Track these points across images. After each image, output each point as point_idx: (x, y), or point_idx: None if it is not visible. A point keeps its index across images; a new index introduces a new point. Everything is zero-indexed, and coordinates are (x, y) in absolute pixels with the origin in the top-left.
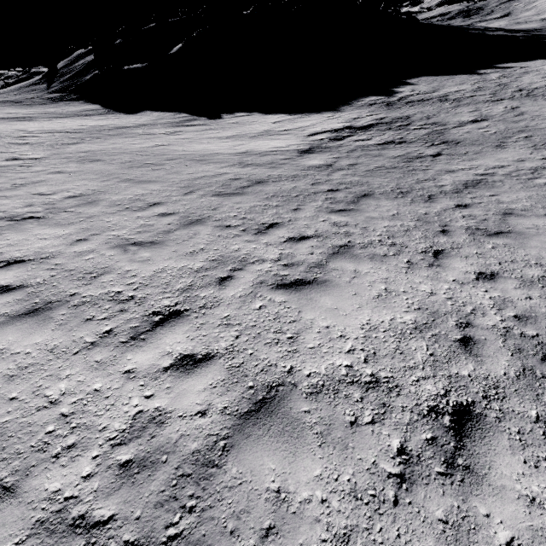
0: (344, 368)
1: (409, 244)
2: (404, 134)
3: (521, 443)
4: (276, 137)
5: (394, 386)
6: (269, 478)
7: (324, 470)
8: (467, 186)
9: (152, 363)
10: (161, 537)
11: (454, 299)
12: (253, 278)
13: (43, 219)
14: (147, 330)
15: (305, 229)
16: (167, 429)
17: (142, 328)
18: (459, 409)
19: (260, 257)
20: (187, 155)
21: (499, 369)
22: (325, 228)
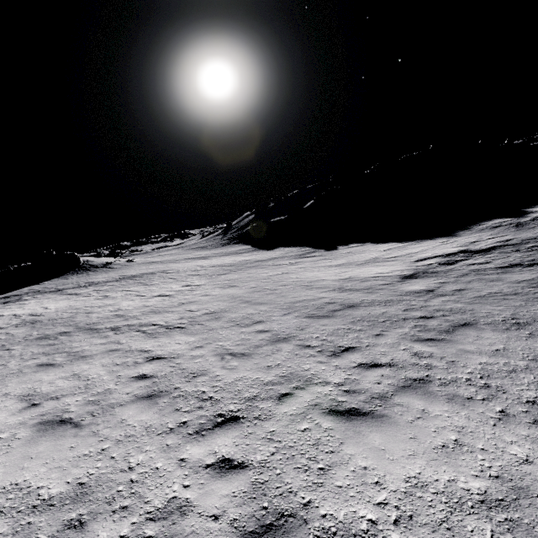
0: (366, 521)
1: (509, 388)
2: (537, 255)
3: None
4: (382, 264)
5: None
6: None
7: None
8: None
9: (200, 457)
10: None
11: None
12: (310, 399)
13: (184, 329)
14: (208, 428)
15: (381, 356)
16: (186, 520)
17: (206, 425)
18: None
19: (325, 379)
20: (297, 282)
21: None
22: (403, 357)
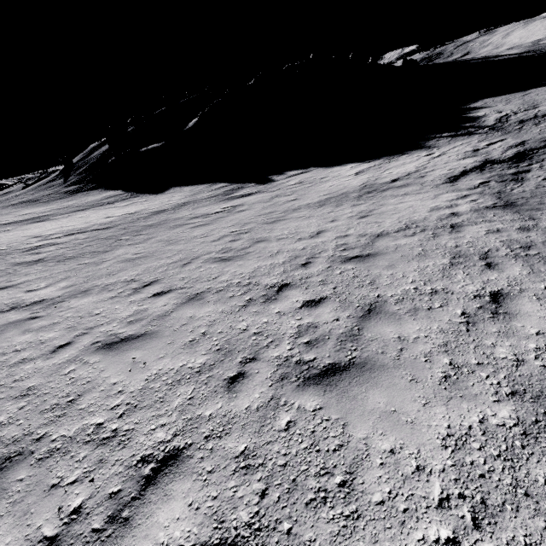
0: None
1: None
2: None
3: None
4: (399, 192)
5: None
6: None
7: None
8: None
9: None
10: None
11: None
12: None
13: None
14: None
15: None
16: None
17: None
18: None
19: None
20: (316, 249)
21: None
22: None
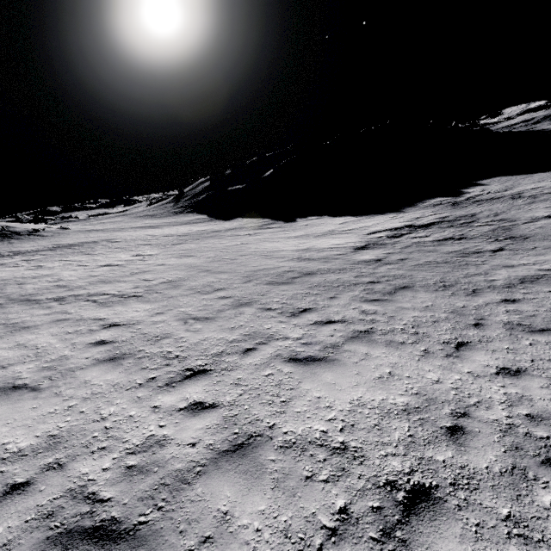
0: (319, 432)
1: (432, 334)
2: (466, 230)
3: (476, 535)
4: (338, 236)
5: (360, 456)
6: (222, 502)
7: (268, 507)
8: (523, 281)
9: (173, 403)
10: (135, 520)
11: (460, 389)
12: (272, 351)
13: (141, 297)
14: (178, 380)
15: (334, 315)
16: (165, 450)
17: (175, 379)
18: (418, 489)
19: (285, 335)
20: (257, 252)
21: (482, 462)
22: (353, 314)
